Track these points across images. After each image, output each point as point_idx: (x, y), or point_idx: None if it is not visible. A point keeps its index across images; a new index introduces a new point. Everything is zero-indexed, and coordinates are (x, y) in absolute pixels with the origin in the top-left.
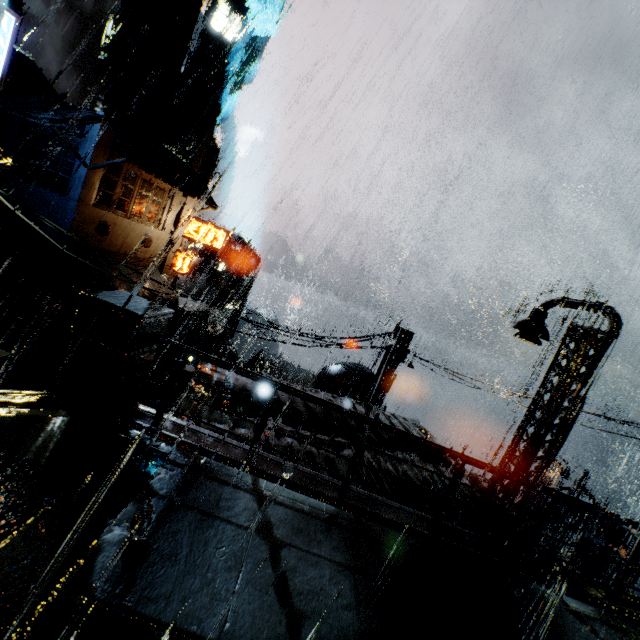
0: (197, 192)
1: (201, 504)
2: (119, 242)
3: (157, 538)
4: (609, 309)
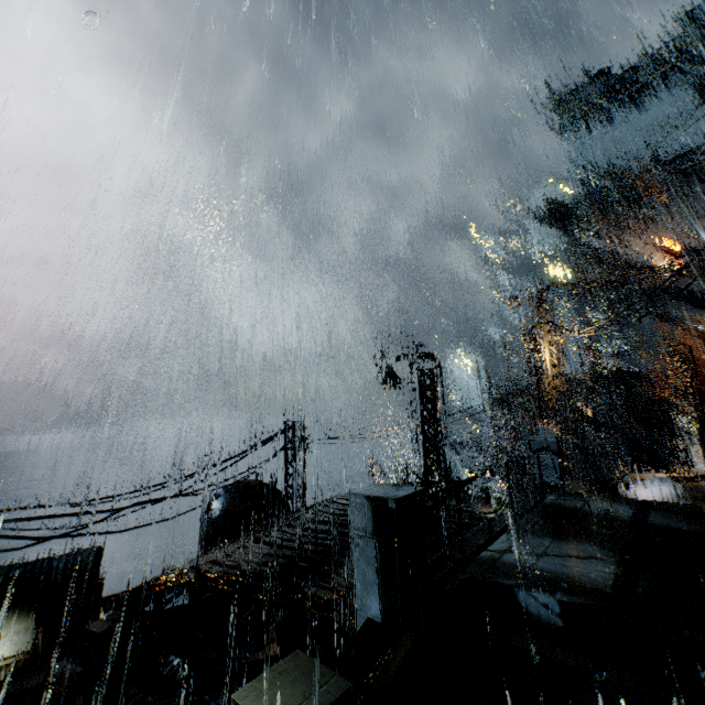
0: None
1: (522, 570)
2: None
3: (558, 585)
4: (431, 354)
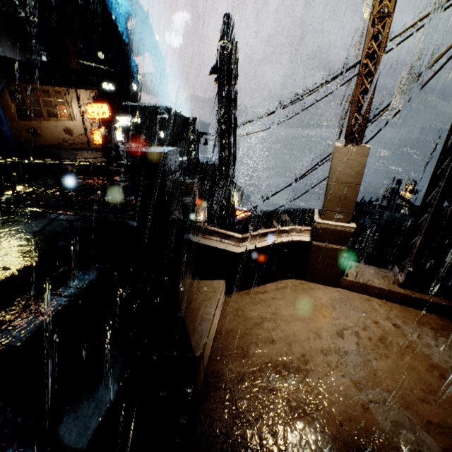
0: (75, 83)
1: None
2: (50, 138)
3: None
4: (225, 17)
